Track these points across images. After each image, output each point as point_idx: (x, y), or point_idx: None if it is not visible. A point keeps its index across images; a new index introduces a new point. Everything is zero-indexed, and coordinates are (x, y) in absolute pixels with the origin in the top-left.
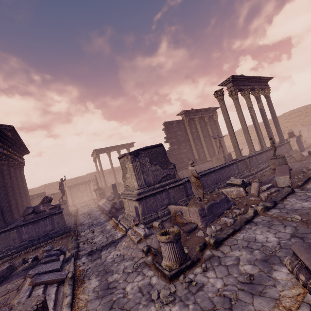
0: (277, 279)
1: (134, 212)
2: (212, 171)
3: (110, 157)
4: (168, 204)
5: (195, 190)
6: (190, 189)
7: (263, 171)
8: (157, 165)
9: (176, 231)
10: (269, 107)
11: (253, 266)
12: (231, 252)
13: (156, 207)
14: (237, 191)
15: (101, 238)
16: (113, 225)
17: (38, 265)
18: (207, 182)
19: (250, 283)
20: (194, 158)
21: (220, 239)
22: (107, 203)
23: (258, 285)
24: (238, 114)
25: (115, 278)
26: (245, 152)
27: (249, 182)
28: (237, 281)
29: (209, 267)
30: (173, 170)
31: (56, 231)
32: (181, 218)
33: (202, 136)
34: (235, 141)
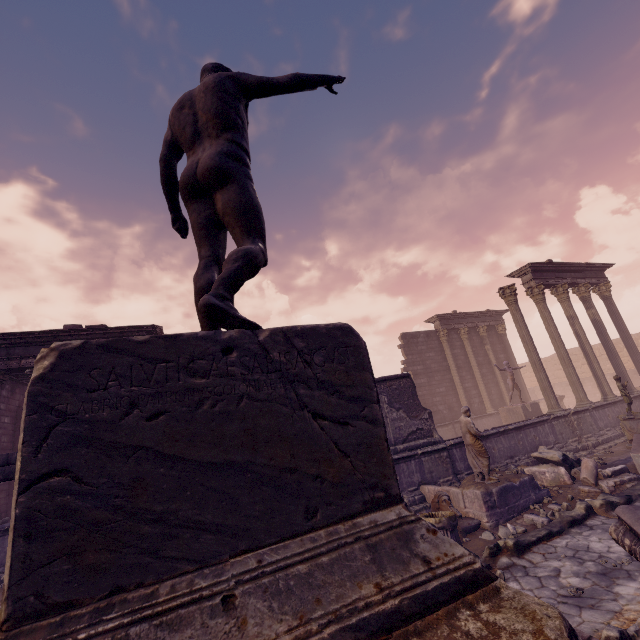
0: (620, 593)
1: None
2: (501, 431)
3: None
4: (420, 484)
5: (473, 459)
6: (460, 461)
7: (610, 443)
8: (401, 410)
9: (450, 513)
10: (613, 317)
11: (582, 579)
12: (545, 562)
13: (400, 485)
14: (554, 473)
15: None
16: None
17: None
18: (493, 452)
19: (578, 597)
20: (460, 406)
21: (524, 543)
22: None
23: (590, 599)
24: (548, 329)
25: None
26: (571, 403)
27: (578, 459)
28: (556, 594)
29: (508, 578)
30: (428, 423)
31: None
32: (449, 507)
33: (476, 364)
34: (544, 379)
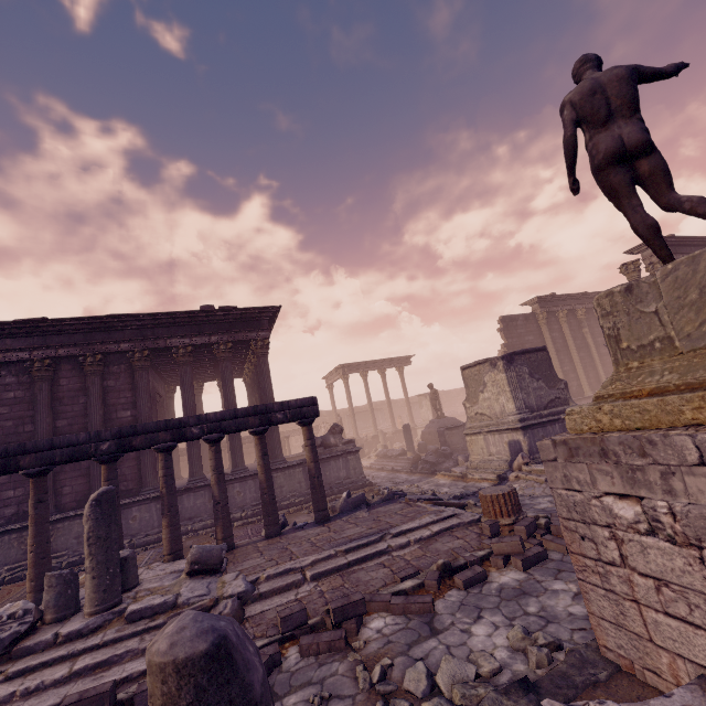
0: None
1: (505, 452)
2: None
3: (366, 382)
4: None
5: None
6: None
7: None
8: (540, 380)
9: None
10: None
11: None
12: None
13: None
14: None
15: (451, 489)
16: (452, 479)
17: (399, 498)
18: None
19: None
20: None
21: None
22: (387, 462)
23: None
24: None
25: (546, 506)
26: None
27: None
28: None
29: None
30: (564, 392)
31: (352, 481)
32: None
33: (575, 348)
34: None
